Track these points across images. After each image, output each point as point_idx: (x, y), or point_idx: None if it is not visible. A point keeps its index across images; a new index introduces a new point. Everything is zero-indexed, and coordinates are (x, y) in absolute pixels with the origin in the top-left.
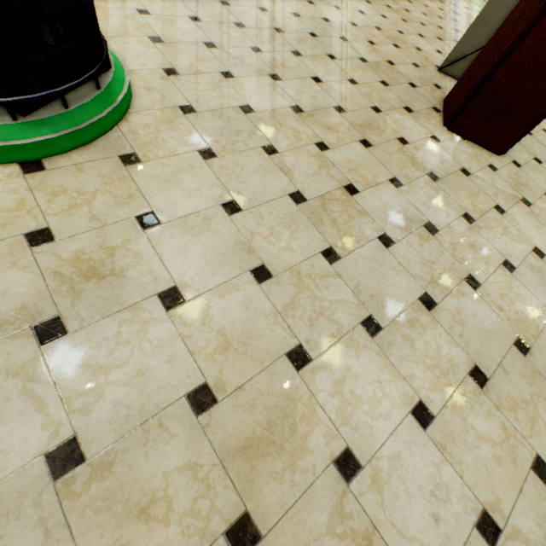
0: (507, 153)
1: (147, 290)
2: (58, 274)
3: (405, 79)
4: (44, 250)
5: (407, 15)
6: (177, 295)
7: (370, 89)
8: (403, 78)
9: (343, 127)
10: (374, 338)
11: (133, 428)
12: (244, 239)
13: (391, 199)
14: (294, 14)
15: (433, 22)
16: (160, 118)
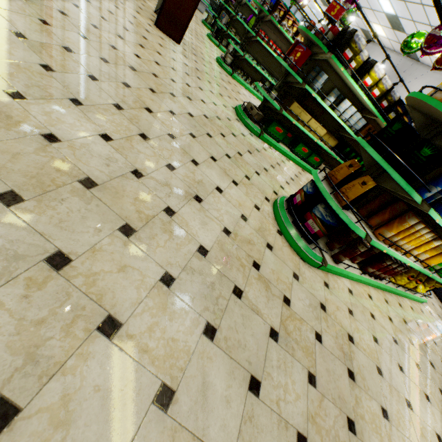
0: (182, 46)
1: None
2: None
3: (137, 5)
4: None
5: None
6: None
7: None
8: (136, 4)
9: None
10: (122, 40)
11: (42, 5)
12: None
13: (129, 24)
14: None
15: (155, 0)
16: None
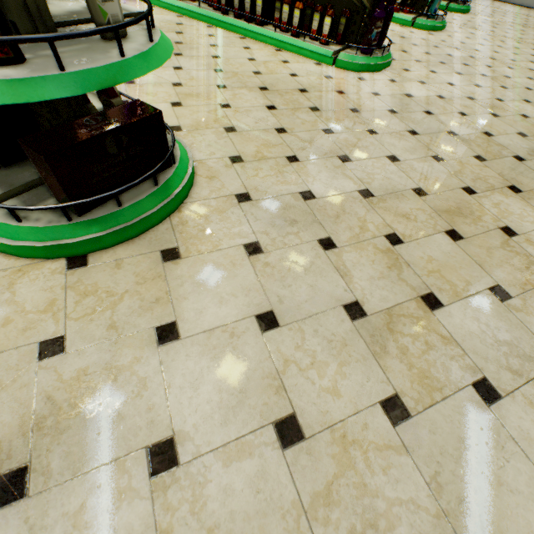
0: None
1: (137, 438)
2: (50, 400)
3: (508, 152)
4: (49, 365)
5: (507, 82)
6: (170, 452)
7: (461, 165)
8: (504, 150)
9: (423, 214)
10: None
11: None
12: (274, 369)
13: (492, 318)
14: (373, 94)
15: None
16: (214, 207)
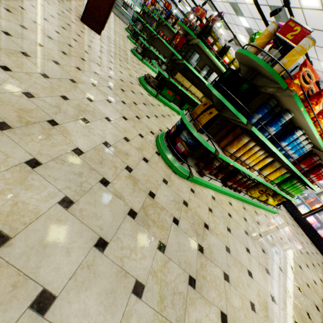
0: (102, 37)
1: None
2: None
3: (68, 7)
4: None
5: (74, 0)
6: None
7: None
8: (67, 6)
9: None
10: (46, 20)
11: None
12: None
13: (56, 14)
14: None
15: None
16: None
